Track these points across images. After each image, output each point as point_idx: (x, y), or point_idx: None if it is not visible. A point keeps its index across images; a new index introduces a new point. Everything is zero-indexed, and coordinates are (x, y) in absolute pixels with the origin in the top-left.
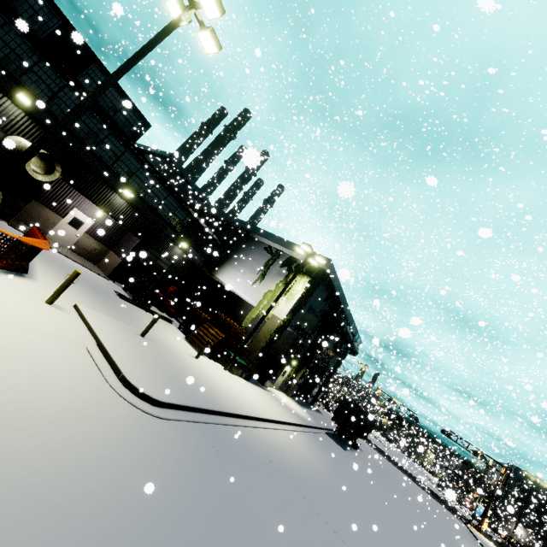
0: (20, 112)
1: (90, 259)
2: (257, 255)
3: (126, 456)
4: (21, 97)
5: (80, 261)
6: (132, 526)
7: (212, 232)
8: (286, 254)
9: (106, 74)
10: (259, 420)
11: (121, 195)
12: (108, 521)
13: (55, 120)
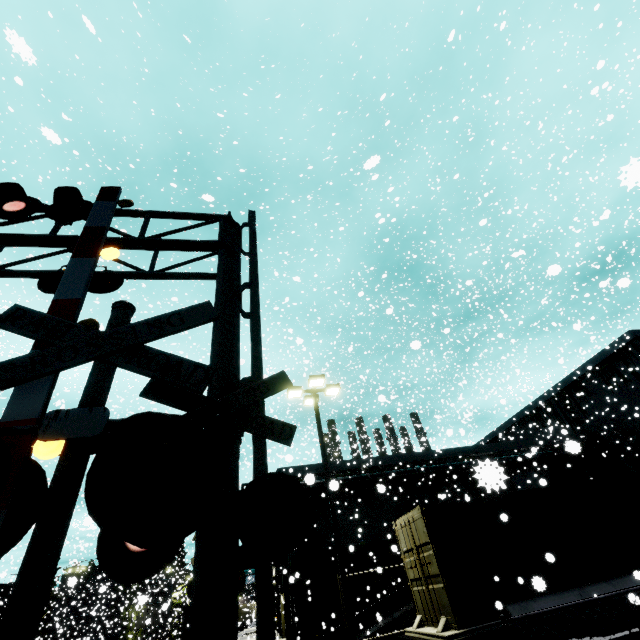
0: None
1: None
2: None
3: None
4: None
5: None
6: None
7: None
8: None
9: None
10: None
11: None
12: None
13: None
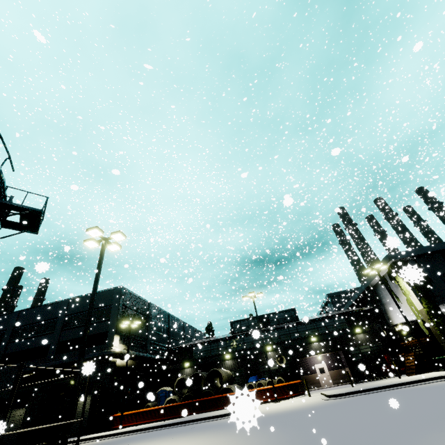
0: (272, 352)
1: (344, 381)
2: (384, 291)
3: (319, 404)
4: (268, 348)
5: (338, 385)
6: (312, 407)
7: (359, 309)
8: (385, 274)
9: (272, 314)
10: (443, 378)
11: (313, 342)
12: (307, 408)
13: (277, 344)
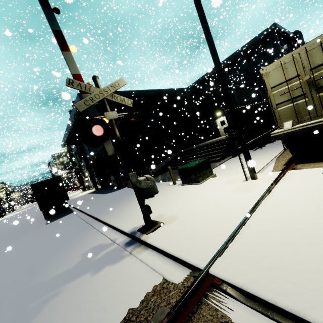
0: None
1: None
2: None
3: None
4: None
5: None
6: None
7: None
8: None
9: None
10: None
11: None
12: None
13: None
